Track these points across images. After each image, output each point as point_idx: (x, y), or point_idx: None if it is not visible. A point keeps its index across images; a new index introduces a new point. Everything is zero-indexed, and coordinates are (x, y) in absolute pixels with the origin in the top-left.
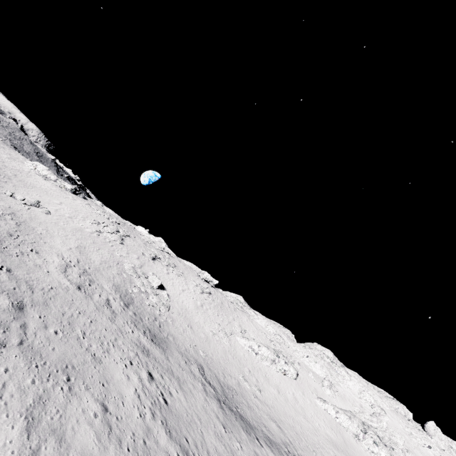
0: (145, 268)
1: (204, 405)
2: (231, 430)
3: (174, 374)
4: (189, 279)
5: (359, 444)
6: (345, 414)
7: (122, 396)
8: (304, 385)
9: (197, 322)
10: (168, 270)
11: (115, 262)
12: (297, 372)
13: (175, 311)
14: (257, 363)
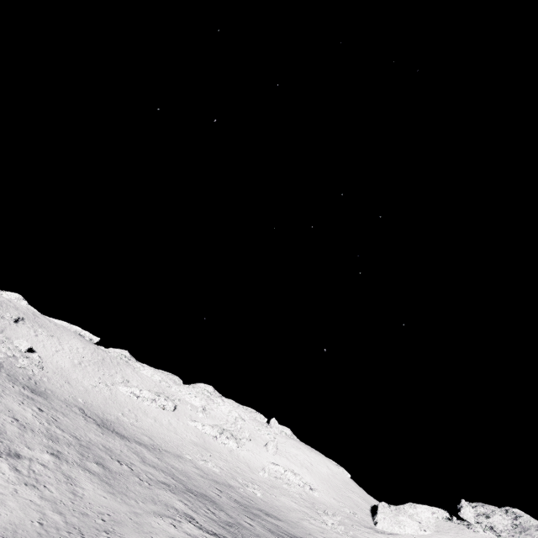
0: (8, 333)
1: (86, 425)
2: (108, 435)
3: (58, 410)
4: (63, 339)
5: (216, 441)
6: (210, 425)
7: (24, 416)
8: (181, 414)
9: (75, 378)
10: (36, 332)
11: None
12: (175, 405)
13: (50, 371)
14: (138, 404)
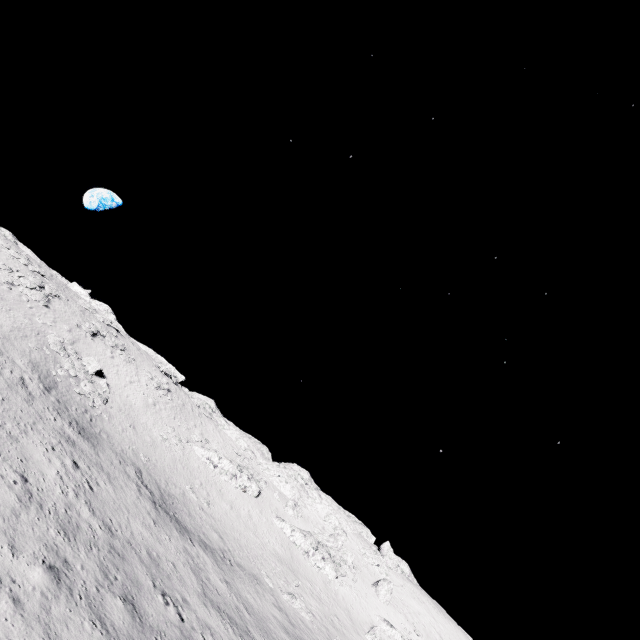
0: (79, 346)
1: (136, 501)
2: (163, 526)
3: (104, 469)
4: (142, 369)
5: (307, 560)
6: (302, 532)
7: (43, 474)
8: (265, 504)
9: (144, 423)
10: (113, 353)
11: (33, 331)
12: (260, 490)
13: (115, 406)
14: (214, 477)
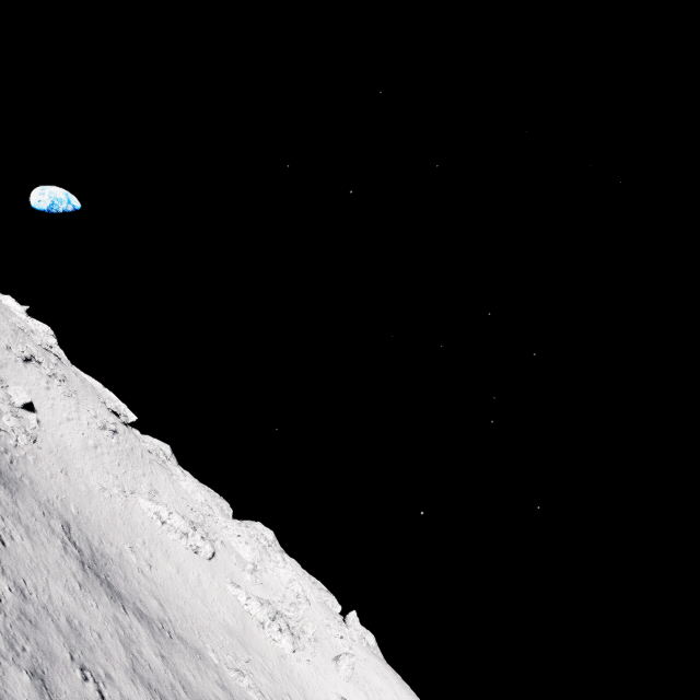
0: (6, 372)
1: (60, 560)
2: (90, 591)
3: (22, 521)
4: (84, 405)
5: (262, 632)
6: (259, 600)
7: None
8: (219, 568)
9: (80, 468)
10: (50, 383)
11: None
12: (214, 551)
13: (45, 447)
14: (160, 535)
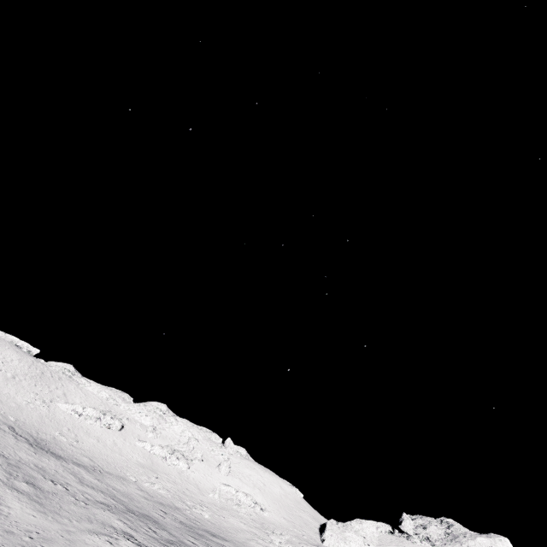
0: None
1: (16, 443)
2: (42, 455)
3: None
4: None
5: (165, 462)
6: (160, 446)
7: None
8: (128, 434)
9: (7, 393)
10: None
11: None
12: (123, 424)
13: None
14: (80, 423)
